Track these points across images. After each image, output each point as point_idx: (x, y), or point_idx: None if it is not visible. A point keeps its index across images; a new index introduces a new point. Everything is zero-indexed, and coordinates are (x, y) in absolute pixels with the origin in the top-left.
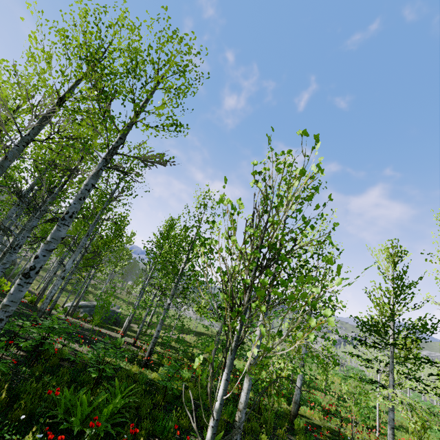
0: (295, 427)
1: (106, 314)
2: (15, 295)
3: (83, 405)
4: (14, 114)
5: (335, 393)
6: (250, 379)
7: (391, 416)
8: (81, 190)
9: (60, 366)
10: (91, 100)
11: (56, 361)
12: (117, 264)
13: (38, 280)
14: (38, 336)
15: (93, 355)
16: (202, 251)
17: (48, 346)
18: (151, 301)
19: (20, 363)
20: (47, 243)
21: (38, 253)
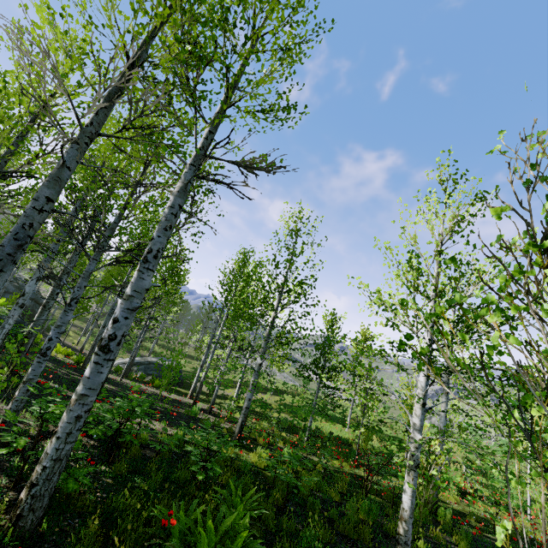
0: (439, 520)
1: (176, 377)
2: (93, 380)
3: (208, 533)
4: (54, 97)
5: (456, 463)
6: (414, 476)
7: None
8: (165, 216)
9: (142, 457)
10: (176, 64)
11: (137, 452)
12: (170, 310)
13: (77, 333)
14: (116, 423)
15: (177, 437)
16: (493, 322)
17: (130, 437)
18: (227, 358)
19: (95, 459)
20: (127, 298)
21: (117, 314)
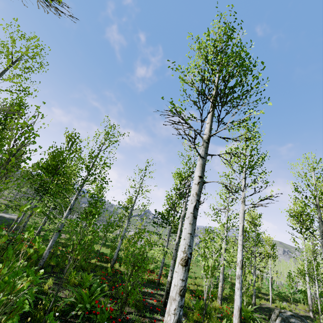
0: (108, 272)
1: None
2: None
3: None
4: None
5: (165, 264)
6: (56, 234)
7: (162, 261)
8: None
9: None
10: None
11: None
12: (23, 185)
13: None
14: None
15: None
16: None
17: None
18: None
19: None
20: None
21: None
